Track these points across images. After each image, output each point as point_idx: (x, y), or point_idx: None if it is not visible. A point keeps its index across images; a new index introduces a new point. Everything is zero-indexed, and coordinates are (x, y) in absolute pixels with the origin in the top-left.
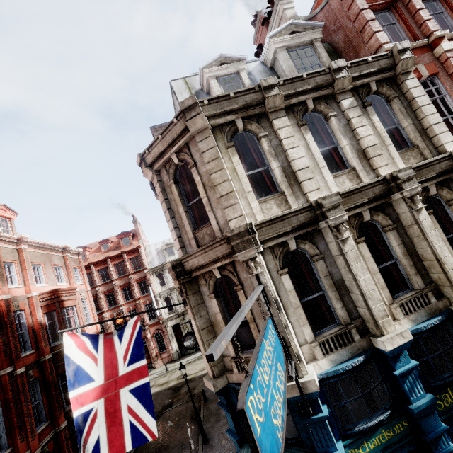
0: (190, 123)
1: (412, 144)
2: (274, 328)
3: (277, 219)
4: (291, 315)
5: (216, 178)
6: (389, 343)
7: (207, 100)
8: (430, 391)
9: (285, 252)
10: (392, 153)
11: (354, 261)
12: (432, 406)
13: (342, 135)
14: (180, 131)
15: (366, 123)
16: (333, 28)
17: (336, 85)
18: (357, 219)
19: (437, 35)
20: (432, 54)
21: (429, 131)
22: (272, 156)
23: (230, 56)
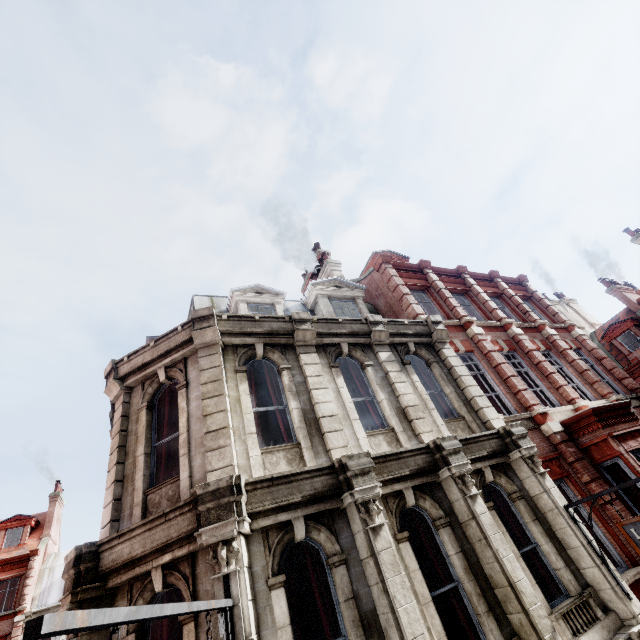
0: (197, 333)
1: (458, 414)
2: None
3: (282, 478)
4: None
5: (210, 406)
6: None
7: (226, 316)
8: None
9: (287, 542)
10: (436, 420)
11: (390, 570)
12: None
13: (380, 387)
14: (181, 341)
15: (405, 380)
16: (376, 293)
17: (373, 336)
18: (398, 501)
19: (467, 319)
20: (465, 334)
21: (473, 403)
22: (293, 393)
23: (268, 288)
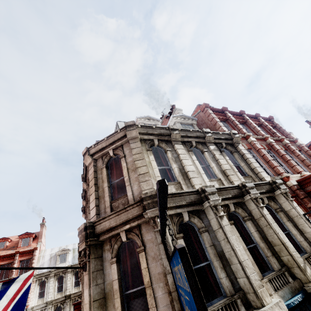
0: (128, 132)
1: (248, 175)
2: None
3: (177, 194)
4: None
5: (138, 163)
6: None
7: (140, 125)
8: None
9: (180, 221)
10: (239, 176)
11: (230, 233)
12: None
13: (212, 161)
14: (120, 137)
15: (223, 158)
16: (201, 123)
17: (206, 138)
18: (226, 208)
19: (247, 134)
20: (247, 141)
21: (255, 170)
22: (173, 161)
23: (152, 118)
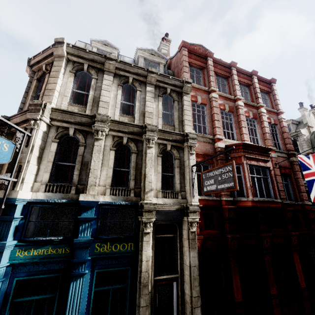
0: (55, 49)
1: (174, 125)
2: (12, 150)
3: (68, 112)
4: (43, 164)
5: (51, 80)
6: (83, 197)
7: (71, 45)
8: (97, 240)
9: (65, 133)
10: (158, 121)
11: (96, 151)
12: (88, 243)
13: (138, 100)
14: (51, 53)
15: (153, 102)
16: (176, 65)
17: (147, 78)
18: (118, 139)
19: (212, 89)
20: (208, 96)
21: (183, 122)
22: (93, 88)
23: (111, 44)
